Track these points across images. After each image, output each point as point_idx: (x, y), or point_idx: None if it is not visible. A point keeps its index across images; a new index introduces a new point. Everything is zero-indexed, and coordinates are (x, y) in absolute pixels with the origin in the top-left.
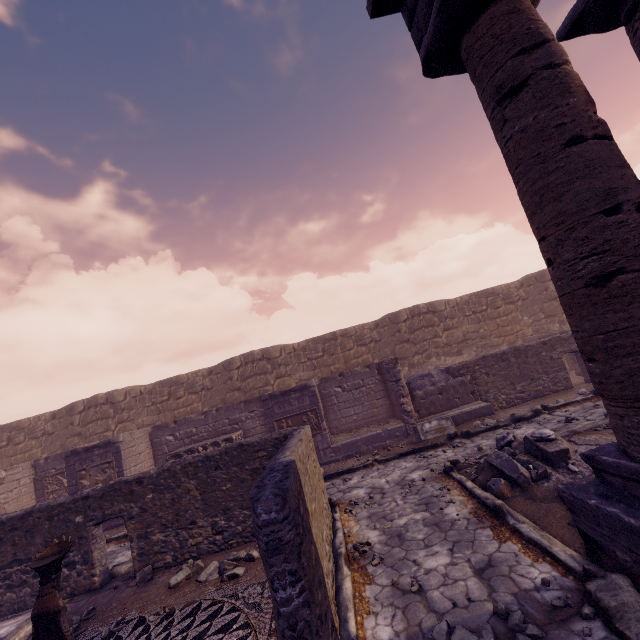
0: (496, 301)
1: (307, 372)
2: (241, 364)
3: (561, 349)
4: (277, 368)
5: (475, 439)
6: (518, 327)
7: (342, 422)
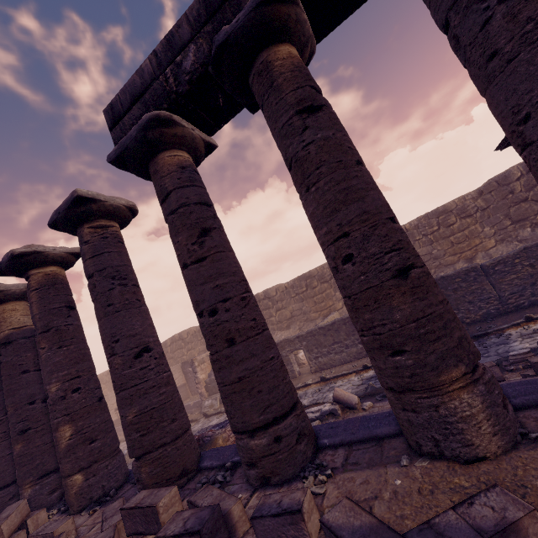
0: (312, 282)
1: (203, 346)
2: (171, 343)
3: (289, 348)
4: (187, 345)
5: (204, 420)
6: (330, 302)
7: (196, 388)
